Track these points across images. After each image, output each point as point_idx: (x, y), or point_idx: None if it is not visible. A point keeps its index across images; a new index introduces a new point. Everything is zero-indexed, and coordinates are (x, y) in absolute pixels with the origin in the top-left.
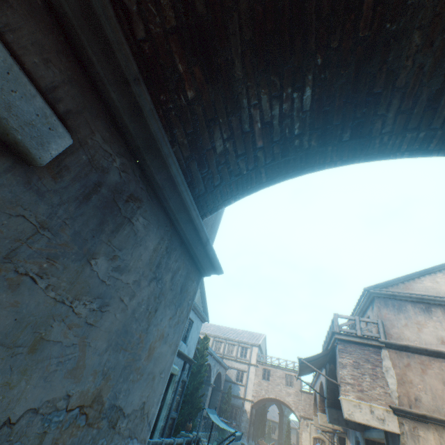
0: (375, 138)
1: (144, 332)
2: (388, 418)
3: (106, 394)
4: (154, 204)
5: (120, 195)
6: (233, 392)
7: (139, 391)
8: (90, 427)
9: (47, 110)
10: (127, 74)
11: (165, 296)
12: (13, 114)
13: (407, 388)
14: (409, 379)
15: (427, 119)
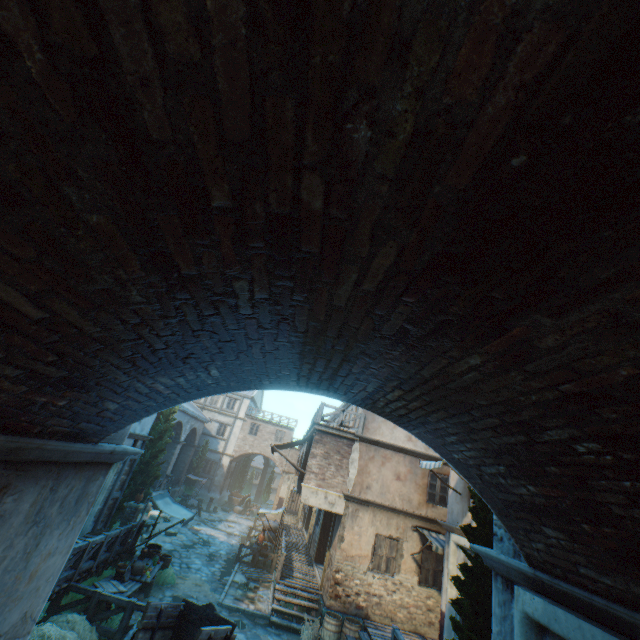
0: (294, 385)
1: (23, 570)
2: (338, 502)
3: None
4: (30, 470)
5: None
6: (211, 446)
7: (19, 610)
8: None
9: None
10: None
11: (51, 525)
12: None
13: (364, 478)
14: (369, 470)
15: (333, 389)
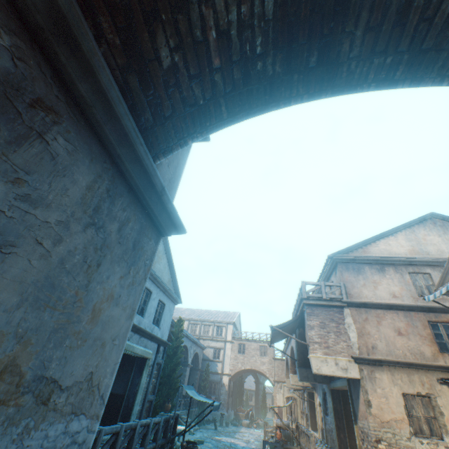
0: (342, 65)
1: (83, 289)
2: (350, 367)
3: (25, 363)
4: (82, 127)
5: (18, 93)
6: (211, 369)
7: (82, 360)
8: (1, 405)
9: None
10: None
11: (111, 250)
12: None
13: (366, 339)
14: (367, 331)
15: (395, 39)
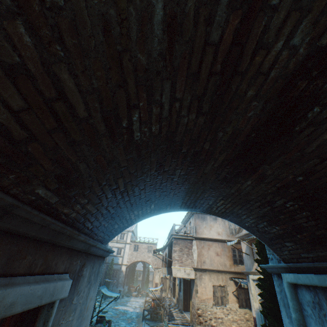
0: (178, 208)
1: (86, 304)
2: (191, 272)
3: None
4: (89, 257)
5: (79, 271)
6: (115, 261)
7: (84, 324)
8: None
9: (68, 282)
10: (86, 241)
11: (92, 284)
12: (63, 294)
13: (201, 257)
14: (203, 253)
15: (194, 206)
